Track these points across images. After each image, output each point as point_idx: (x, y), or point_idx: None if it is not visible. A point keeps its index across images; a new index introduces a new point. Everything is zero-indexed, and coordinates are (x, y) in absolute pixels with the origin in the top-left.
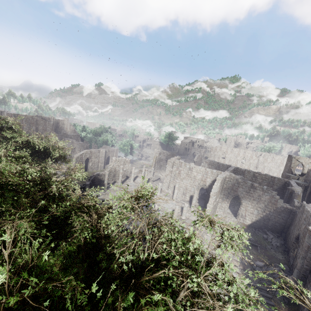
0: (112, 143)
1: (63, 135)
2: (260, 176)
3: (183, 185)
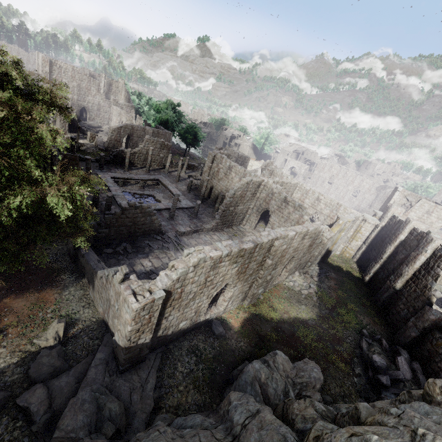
0: (171, 126)
1: (112, 102)
2: (324, 200)
3: (219, 187)
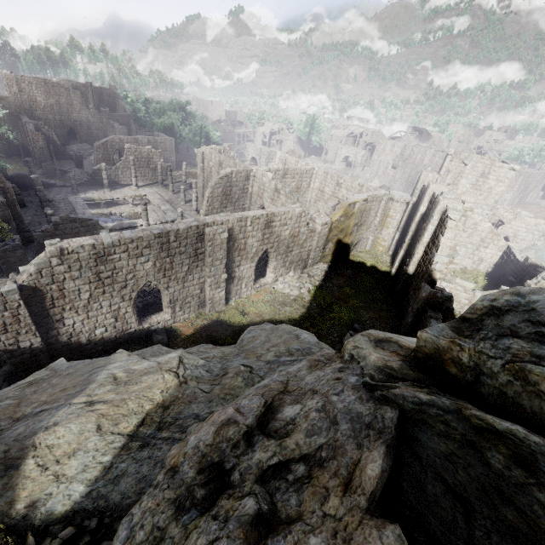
0: (177, 131)
1: (103, 115)
2: (345, 183)
3: None
